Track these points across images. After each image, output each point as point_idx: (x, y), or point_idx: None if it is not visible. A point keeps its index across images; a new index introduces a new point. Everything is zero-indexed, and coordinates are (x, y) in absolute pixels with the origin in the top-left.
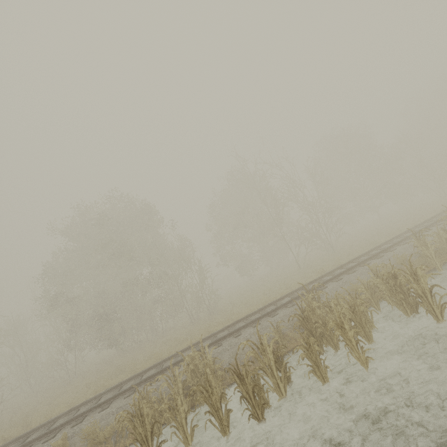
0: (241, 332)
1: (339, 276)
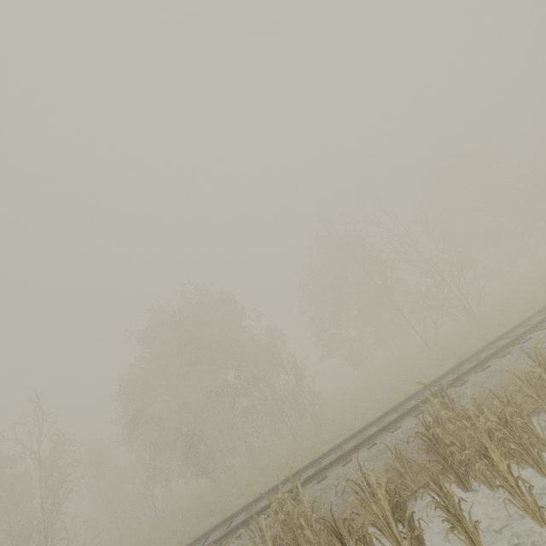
0: (350, 458)
1: (485, 362)
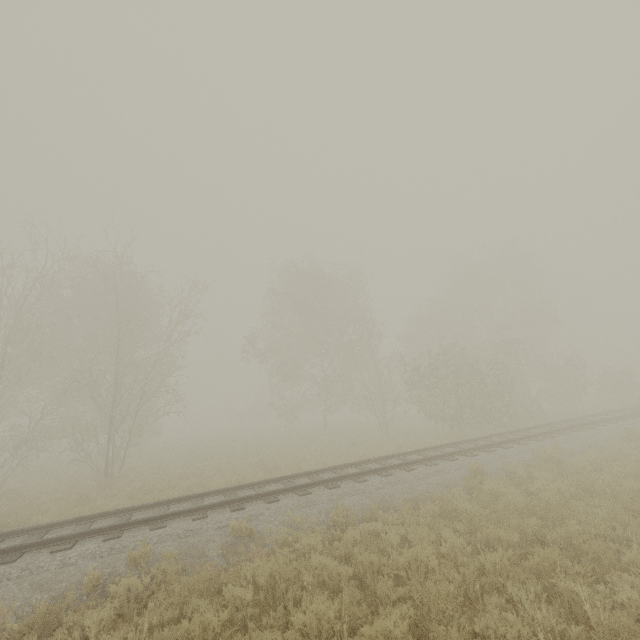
0: None
1: None
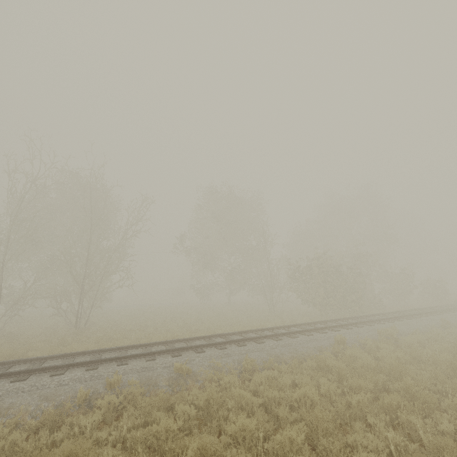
0: None
1: None
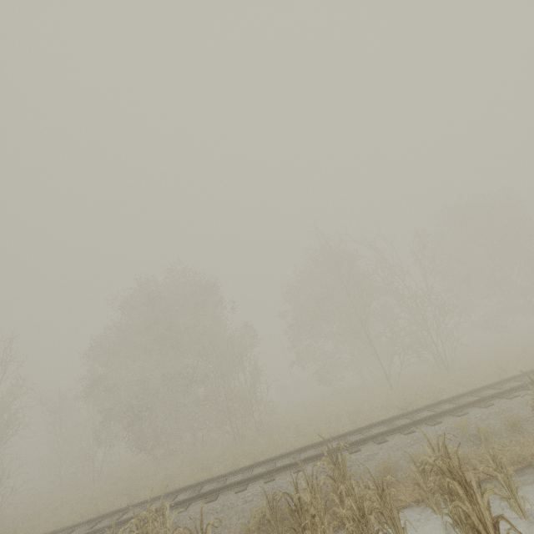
0: (246, 487)
1: (414, 425)
